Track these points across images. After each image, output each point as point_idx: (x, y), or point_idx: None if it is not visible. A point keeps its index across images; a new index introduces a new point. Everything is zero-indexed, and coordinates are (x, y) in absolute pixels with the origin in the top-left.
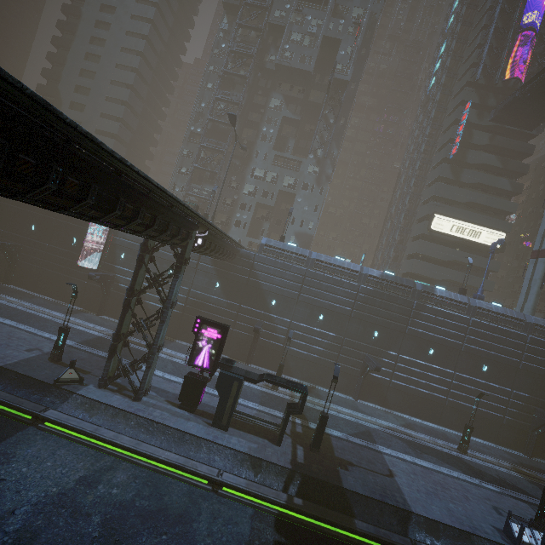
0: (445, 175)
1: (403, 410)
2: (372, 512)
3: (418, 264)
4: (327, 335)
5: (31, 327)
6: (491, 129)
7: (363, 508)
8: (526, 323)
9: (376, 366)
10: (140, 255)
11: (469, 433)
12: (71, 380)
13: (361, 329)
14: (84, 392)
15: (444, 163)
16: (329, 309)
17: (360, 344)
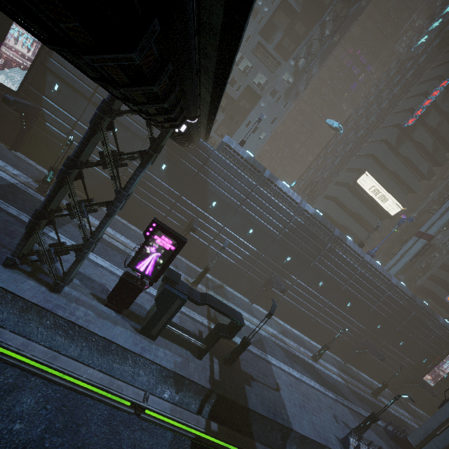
0: (391, 140)
1: (281, 317)
2: (265, 428)
3: (333, 206)
4: (250, 248)
5: None
6: (443, 114)
7: (259, 425)
8: (391, 283)
9: (283, 289)
10: (99, 116)
11: (325, 349)
12: None
13: (278, 252)
14: None
15: (394, 128)
16: (260, 227)
17: (273, 263)
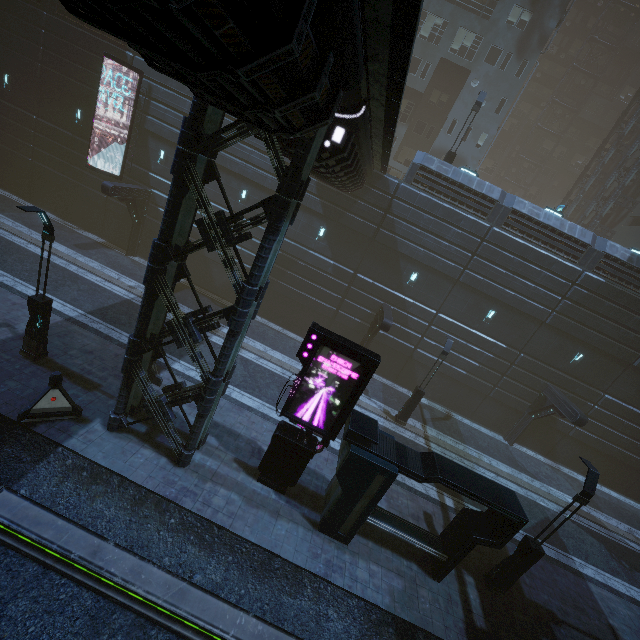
0: None
1: (575, 467)
2: None
3: None
4: (492, 344)
5: (5, 272)
6: None
7: None
8: None
9: (580, 418)
10: (183, 154)
11: None
12: (55, 411)
13: (554, 346)
14: (80, 442)
15: None
16: (509, 304)
17: (545, 368)
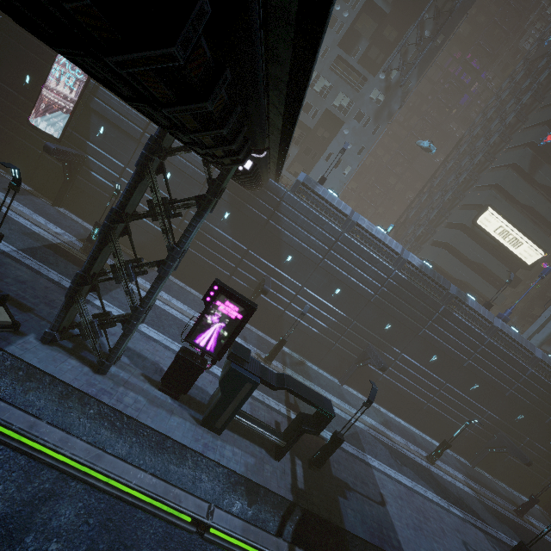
0: (522, 165)
1: (381, 403)
2: None
3: (444, 256)
4: (337, 313)
5: None
6: None
7: None
8: (535, 357)
9: (383, 366)
10: (146, 157)
11: (444, 448)
12: None
13: (375, 318)
14: (18, 349)
15: (526, 148)
16: (349, 286)
17: (368, 332)
